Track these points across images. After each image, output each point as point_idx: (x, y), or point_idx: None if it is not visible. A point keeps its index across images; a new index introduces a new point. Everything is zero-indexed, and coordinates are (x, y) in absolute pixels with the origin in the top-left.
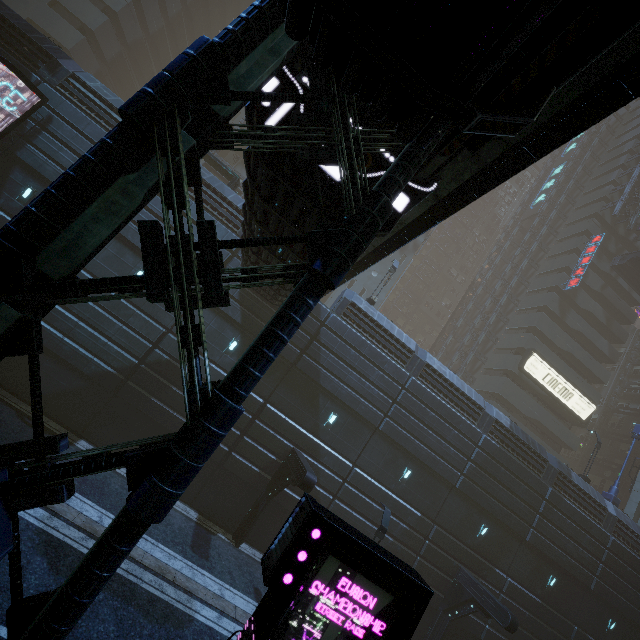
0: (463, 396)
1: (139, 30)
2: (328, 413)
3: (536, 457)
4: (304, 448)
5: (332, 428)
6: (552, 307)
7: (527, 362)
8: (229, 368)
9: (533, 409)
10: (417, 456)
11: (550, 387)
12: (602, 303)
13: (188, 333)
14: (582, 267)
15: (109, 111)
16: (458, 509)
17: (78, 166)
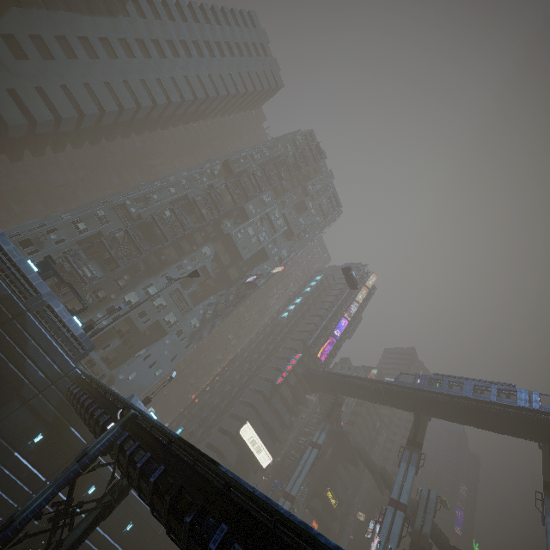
0: None
1: (50, 129)
2: (90, 486)
3: None
4: None
5: (89, 497)
6: (266, 392)
7: (242, 428)
8: (29, 455)
9: (238, 460)
10: (141, 514)
11: (251, 445)
12: (294, 391)
13: (60, 544)
14: (286, 372)
15: (12, 269)
16: (155, 549)
17: (47, 502)
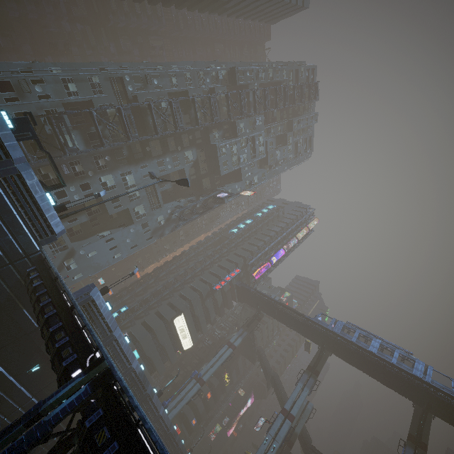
0: (125, 357)
1: None
2: (35, 364)
3: (142, 389)
4: (2, 387)
5: (32, 374)
6: (204, 293)
7: (177, 318)
8: None
9: (166, 341)
10: None
11: (180, 332)
12: (224, 296)
13: None
14: (225, 281)
15: None
16: None
17: None
